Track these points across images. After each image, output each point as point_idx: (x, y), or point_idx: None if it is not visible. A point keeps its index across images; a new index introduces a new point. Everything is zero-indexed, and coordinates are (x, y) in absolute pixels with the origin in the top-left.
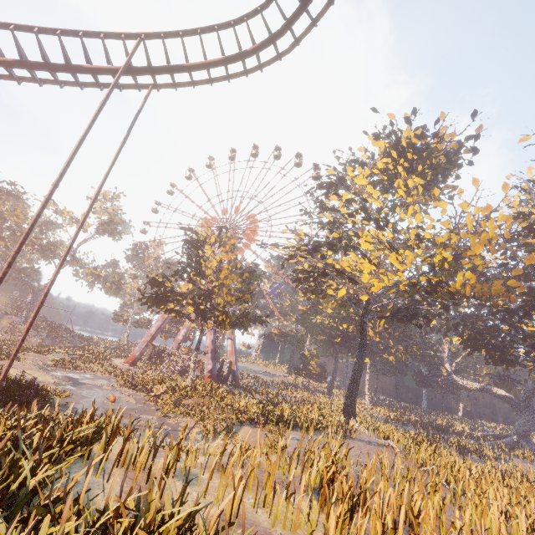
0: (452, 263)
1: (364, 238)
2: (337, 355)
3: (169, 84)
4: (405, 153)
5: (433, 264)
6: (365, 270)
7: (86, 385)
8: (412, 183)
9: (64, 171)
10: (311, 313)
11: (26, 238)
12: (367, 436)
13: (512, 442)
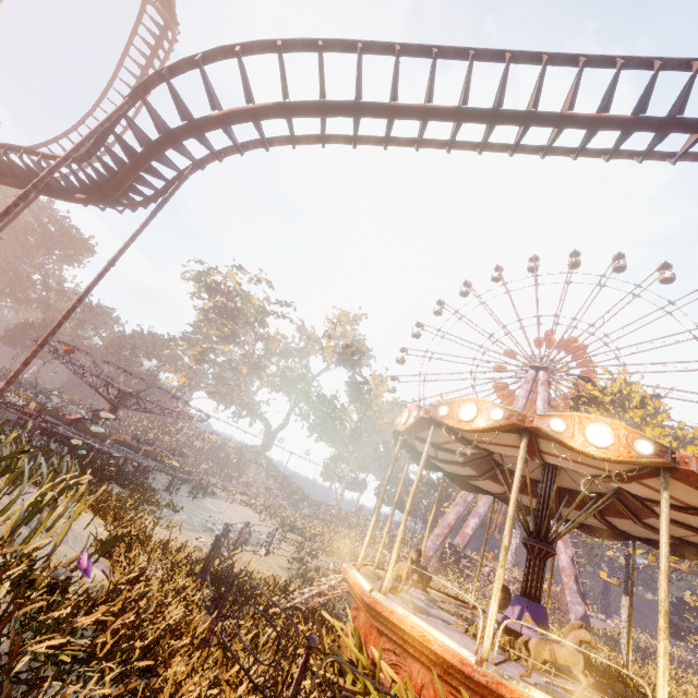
0: None
1: None
2: None
3: None
4: None
5: None
6: None
7: None
8: None
9: None
10: None
11: None
12: None
13: None
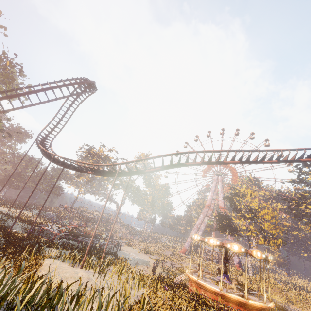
0: None
1: None
2: (288, 250)
3: None
4: None
5: None
6: None
7: None
8: None
9: None
10: None
11: None
12: None
13: None
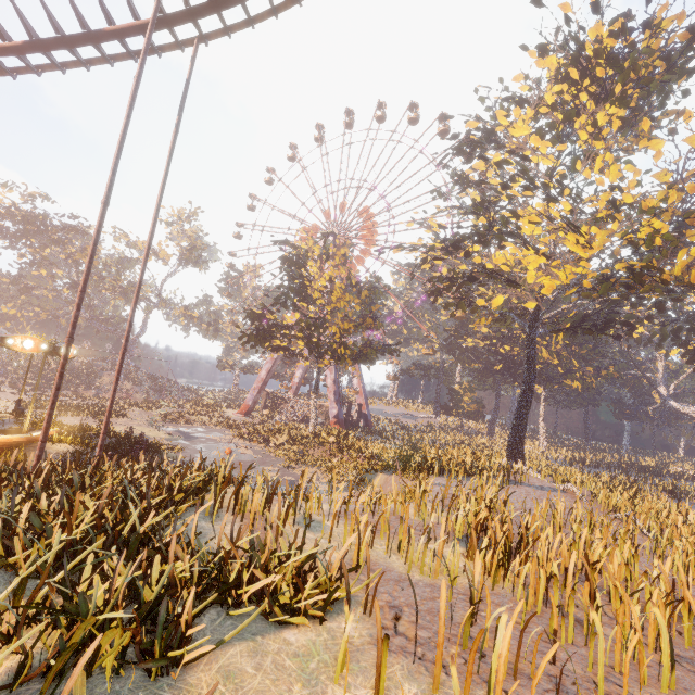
0: (669, 237)
1: (526, 218)
2: (498, 387)
3: (219, 30)
4: (593, 68)
5: (636, 242)
6: (530, 265)
7: (199, 439)
8: (604, 118)
9: (111, 183)
10: (459, 336)
11: (88, 274)
12: (539, 481)
13: None
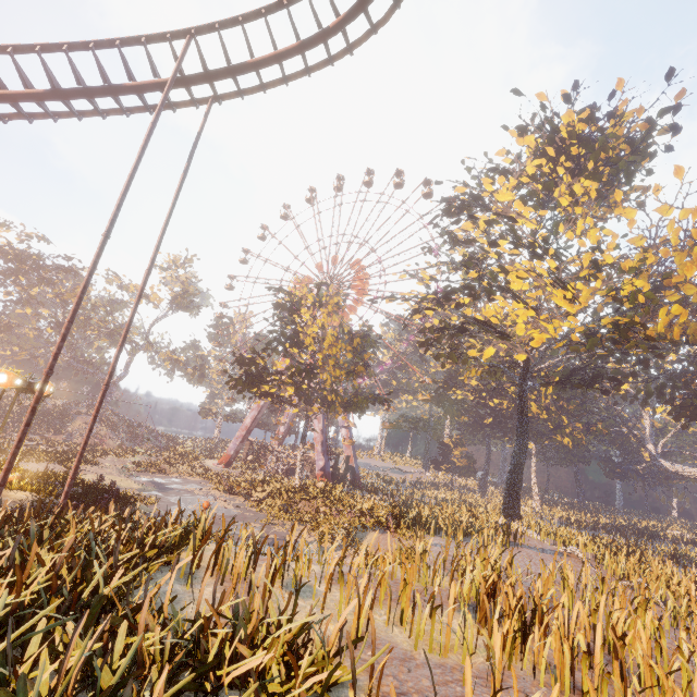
0: (650, 295)
1: (515, 273)
2: (488, 441)
3: (233, 92)
4: (567, 147)
5: (620, 299)
6: (520, 318)
7: (174, 491)
8: (580, 189)
9: (115, 217)
10: (448, 388)
11: (79, 304)
12: (539, 543)
13: None
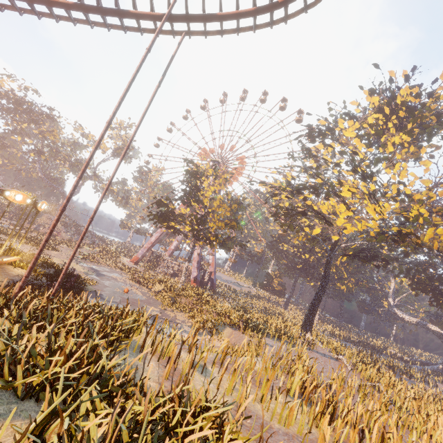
0: (427, 219)
1: (348, 188)
2: (296, 278)
3: (200, 31)
4: (397, 110)
5: (408, 218)
6: (341, 215)
7: (106, 277)
8: (399, 140)
9: (116, 111)
10: (279, 242)
11: (87, 167)
12: (321, 349)
13: (437, 370)
